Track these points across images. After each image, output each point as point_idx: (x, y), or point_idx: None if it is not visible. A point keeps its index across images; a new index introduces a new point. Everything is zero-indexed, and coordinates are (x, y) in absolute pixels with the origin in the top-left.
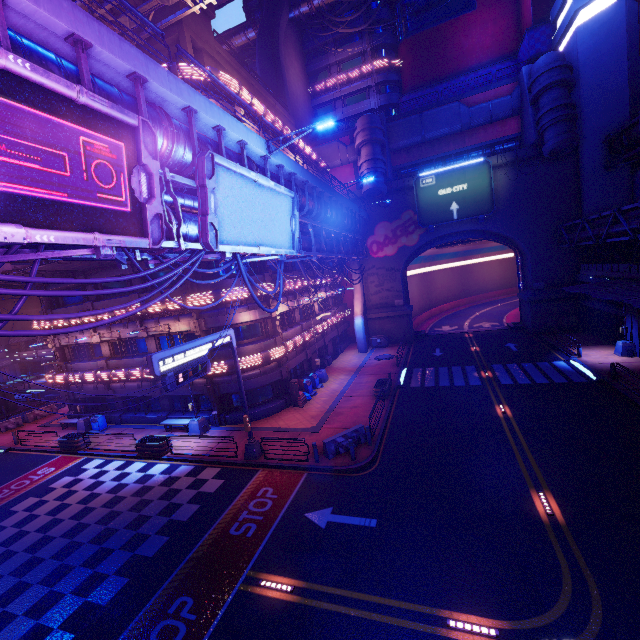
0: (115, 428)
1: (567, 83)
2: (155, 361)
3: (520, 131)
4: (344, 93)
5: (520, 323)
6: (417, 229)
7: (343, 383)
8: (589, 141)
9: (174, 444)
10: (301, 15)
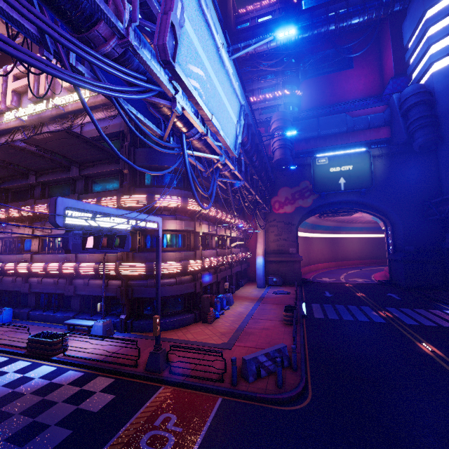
0: (19, 323)
1: (430, 103)
2: (60, 206)
3: (390, 136)
4: (261, 106)
5: (389, 281)
6: (311, 195)
7: (248, 308)
8: (446, 144)
9: (70, 345)
10: (239, 56)
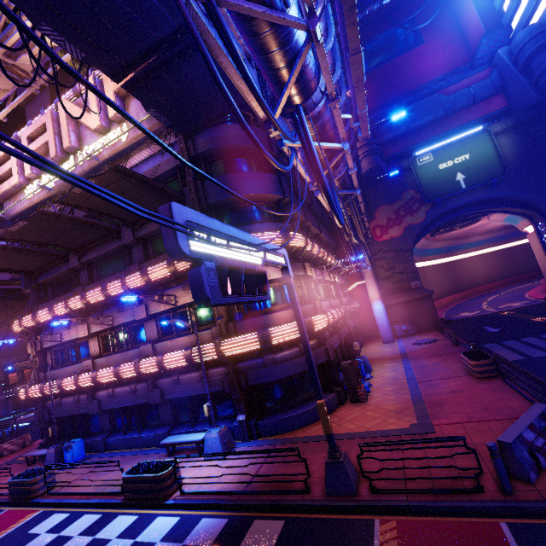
0: (95, 458)
1: None
2: (178, 218)
3: (507, 105)
4: None
5: None
6: (422, 206)
7: (399, 369)
8: None
9: (183, 475)
10: None
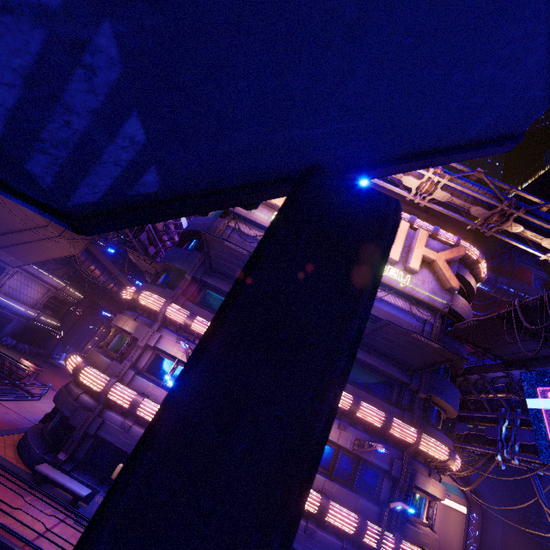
0: None
1: None
2: None
3: None
4: None
5: None
6: None
7: None
8: None
9: None
10: None
